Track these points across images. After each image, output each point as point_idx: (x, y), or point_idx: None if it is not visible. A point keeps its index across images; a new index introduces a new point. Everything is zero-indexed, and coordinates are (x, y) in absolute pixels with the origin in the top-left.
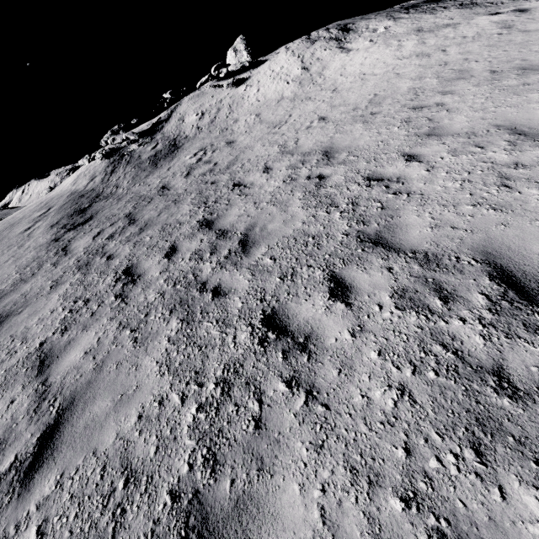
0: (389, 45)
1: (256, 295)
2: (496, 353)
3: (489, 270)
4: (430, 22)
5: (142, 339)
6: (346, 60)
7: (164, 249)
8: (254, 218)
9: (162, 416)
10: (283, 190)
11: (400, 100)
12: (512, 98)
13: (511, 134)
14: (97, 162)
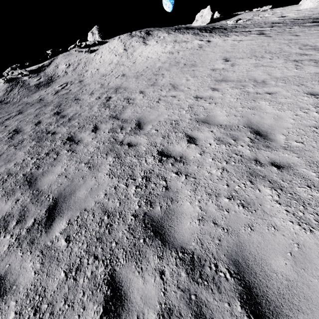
0: (162, 46)
1: (67, 133)
2: (124, 138)
3: (136, 122)
4: (180, 38)
5: (19, 148)
6: (144, 49)
7: (35, 122)
8: (78, 111)
9: (23, 163)
10: (94, 102)
11: (153, 71)
12: (181, 75)
13: (171, 87)
14: (0, 85)
